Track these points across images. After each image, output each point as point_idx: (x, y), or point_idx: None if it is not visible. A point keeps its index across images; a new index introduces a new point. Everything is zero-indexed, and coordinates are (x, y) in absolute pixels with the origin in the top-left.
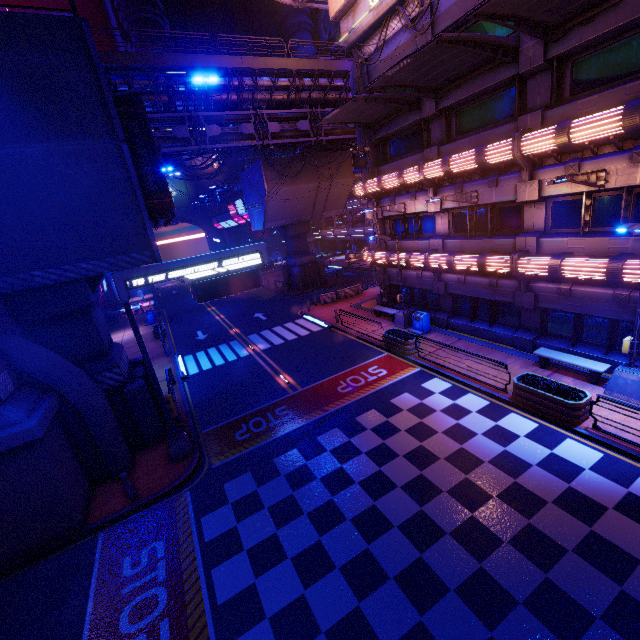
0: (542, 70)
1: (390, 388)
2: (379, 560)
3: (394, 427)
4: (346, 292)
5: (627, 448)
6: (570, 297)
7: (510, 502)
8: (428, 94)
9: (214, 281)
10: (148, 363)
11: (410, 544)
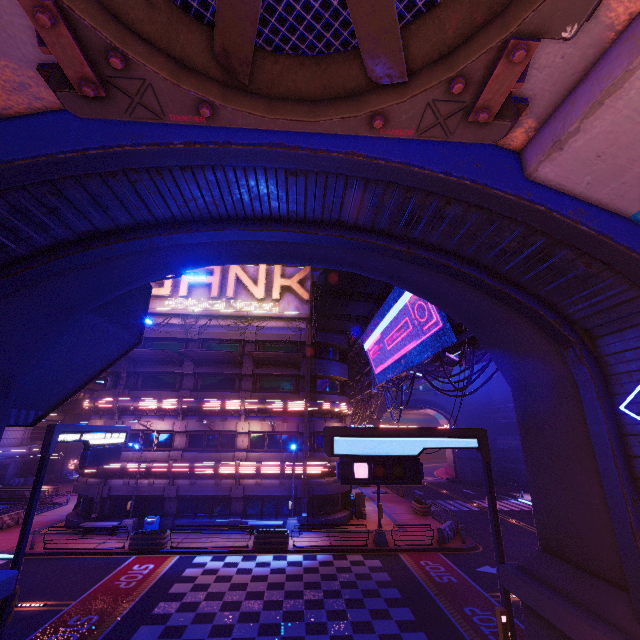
0: (250, 376)
1: (172, 570)
2: (270, 622)
3: (205, 584)
4: (4, 520)
5: (308, 548)
6: (261, 486)
7: (292, 580)
8: (190, 362)
9: (101, 449)
10: (28, 532)
11: (275, 611)
